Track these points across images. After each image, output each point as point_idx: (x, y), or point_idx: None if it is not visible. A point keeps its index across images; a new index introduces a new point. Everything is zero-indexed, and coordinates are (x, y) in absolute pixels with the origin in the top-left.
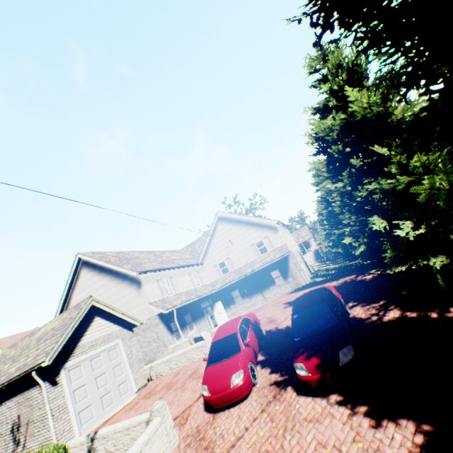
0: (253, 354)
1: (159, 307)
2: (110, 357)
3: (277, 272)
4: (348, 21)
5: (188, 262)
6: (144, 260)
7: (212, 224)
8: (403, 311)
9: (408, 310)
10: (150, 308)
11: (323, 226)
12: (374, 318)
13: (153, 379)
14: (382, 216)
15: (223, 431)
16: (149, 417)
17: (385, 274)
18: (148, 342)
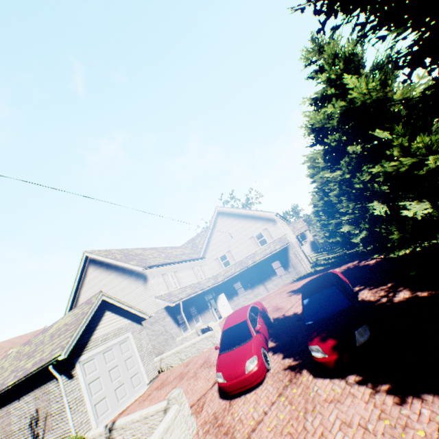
0: (264, 340)
1: (166, 300)
2: (122, 350)
3: (277, 263)
4: (352, 5)
5: (190, 257)
6: (148, 256)
7: (212, 219)
8: (413, 291)
9: (418, 290)
10: (157, 302)
11: (318, 218)
12: (384, 300)
13: (163, 371)
14: (382, 202)
15: (241, 416)
16: (167, 406)
17: (389, 258)
18: (157, 336)
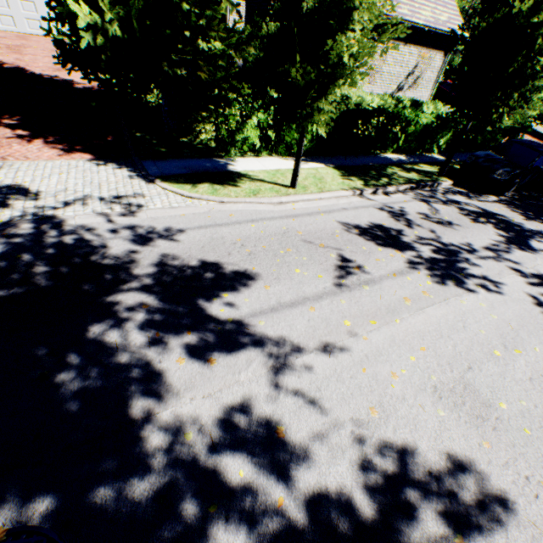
0: None
1: None
2: None
3: None
4: None
5: None
6: None
7: None
8: None
9: None
10: None
11: None
12: None
13: None
14: None
15: None
16: None
17: None
18: None
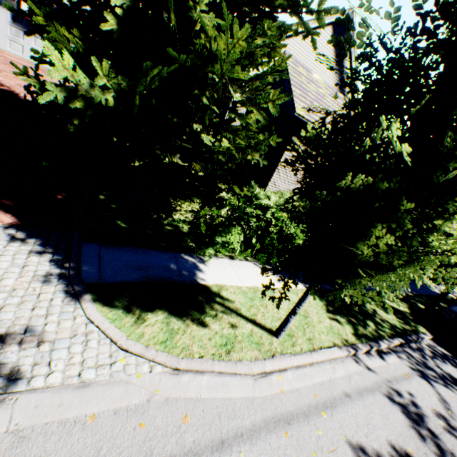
0: None
1: None
2: None
3: None
4: None
5: None
6: None
7: None
8: None
9: None
10: None
11: None
12: None
13: None
14: None
15: None
16: None
17: None
18: None
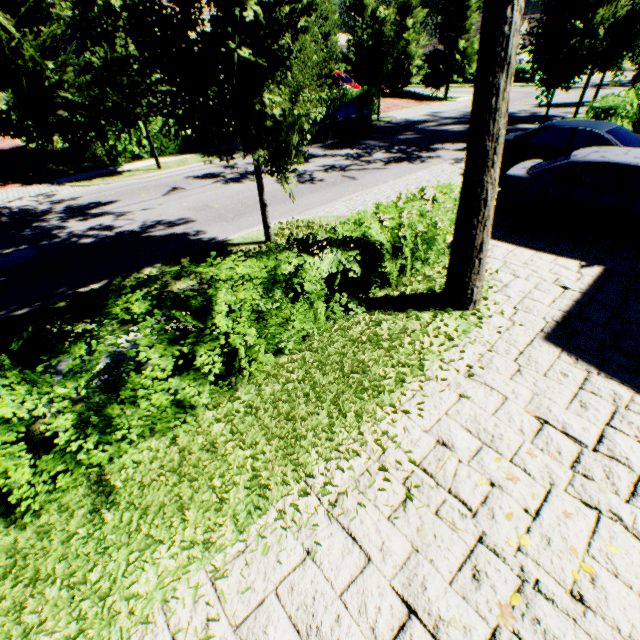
0: None
1: None
2: None
3: None
4: None
5: None
6: None
7: None
8: None
9: None
10: None
11: None
12: None
13: None
14: None
15: None
16: None
17: None
18: None
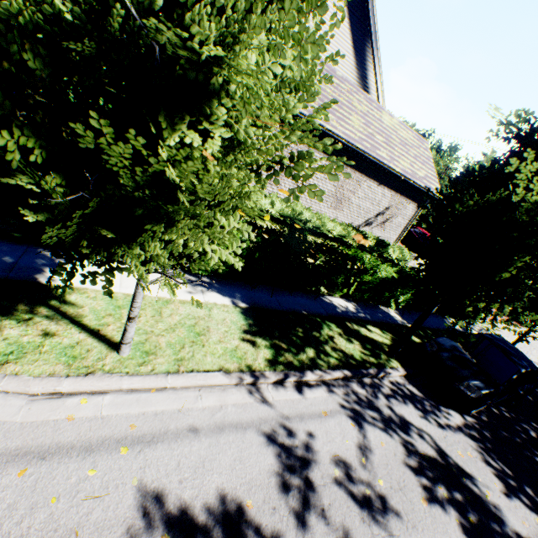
0: None
1: None
2: None
3: None
4: None
5: None
6: None
7: None
8: None
9: None
10: None
11: None
12: None
13: None
14: None
15: None
16: None
17: None
18: None
